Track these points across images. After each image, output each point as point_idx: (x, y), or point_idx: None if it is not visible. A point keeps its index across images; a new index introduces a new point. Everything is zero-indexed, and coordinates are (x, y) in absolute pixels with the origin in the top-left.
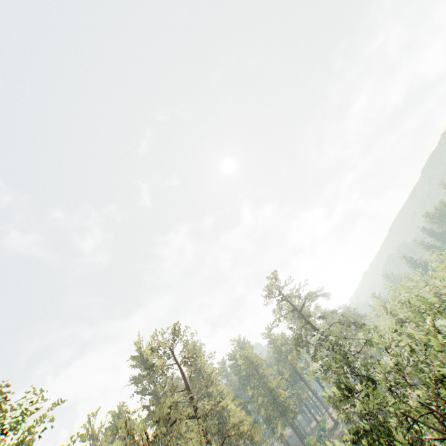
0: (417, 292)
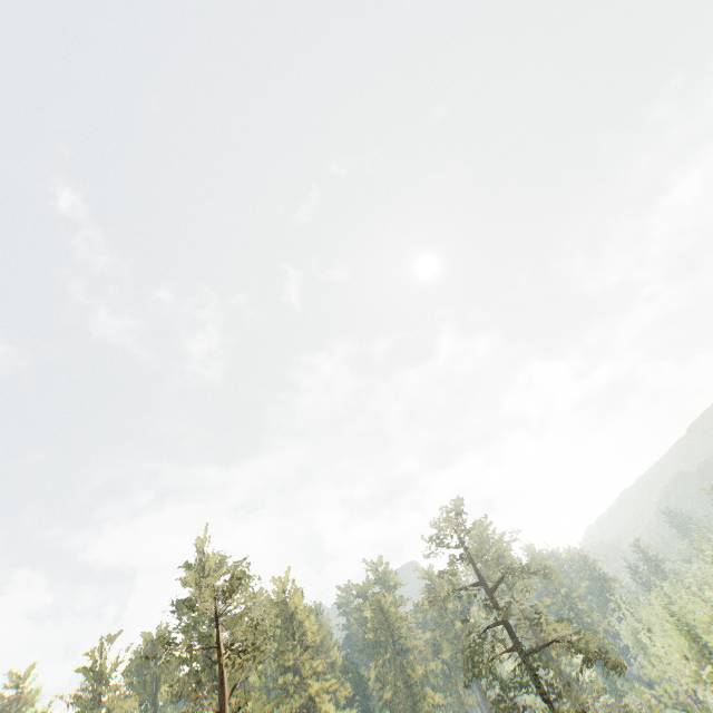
0: None
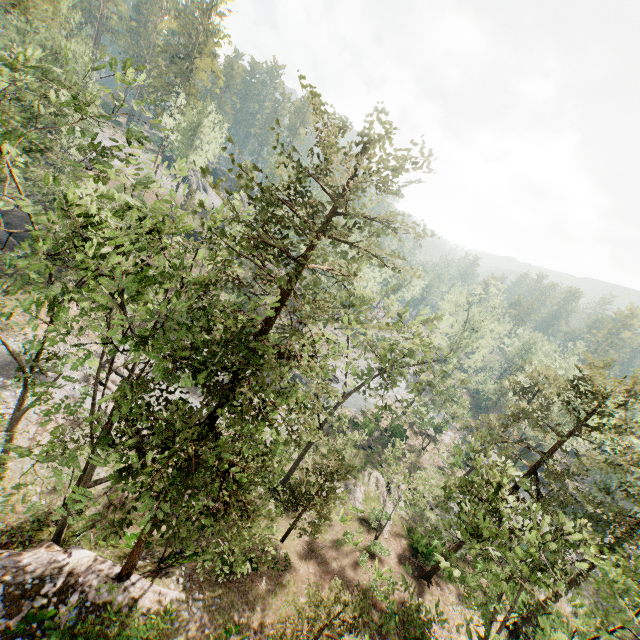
0: None
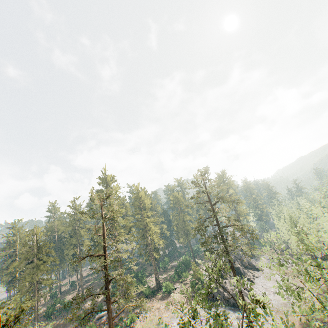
0: (326, 217)
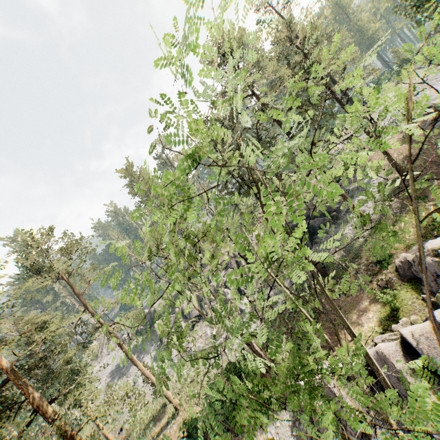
0: None
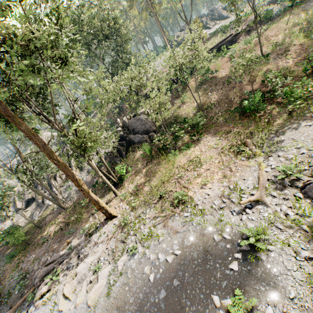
0: None
